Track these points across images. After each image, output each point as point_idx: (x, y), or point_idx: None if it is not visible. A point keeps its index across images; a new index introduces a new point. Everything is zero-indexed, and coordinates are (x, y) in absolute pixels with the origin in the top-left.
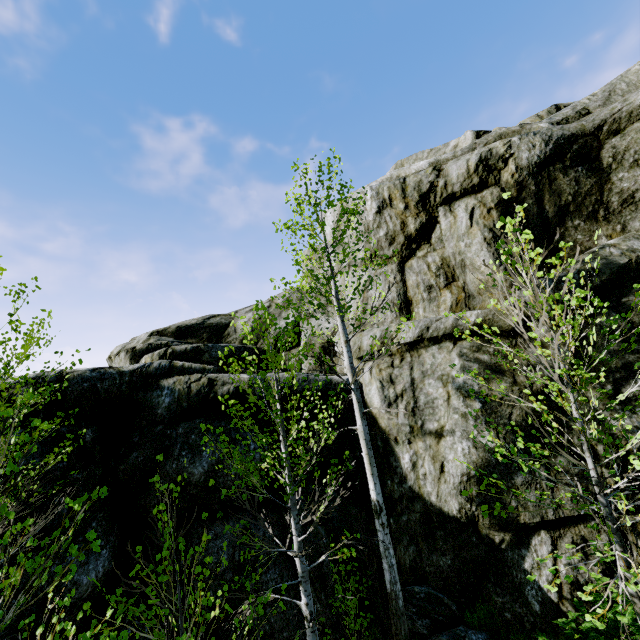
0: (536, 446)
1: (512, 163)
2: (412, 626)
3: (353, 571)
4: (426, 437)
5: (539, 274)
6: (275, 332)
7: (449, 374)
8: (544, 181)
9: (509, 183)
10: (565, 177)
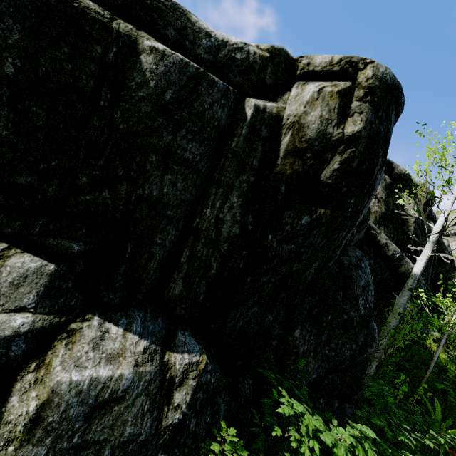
0: None
1: None
2: None
3: None
4: None
5: None
6: None
7: None
8: None
9: None
10: None
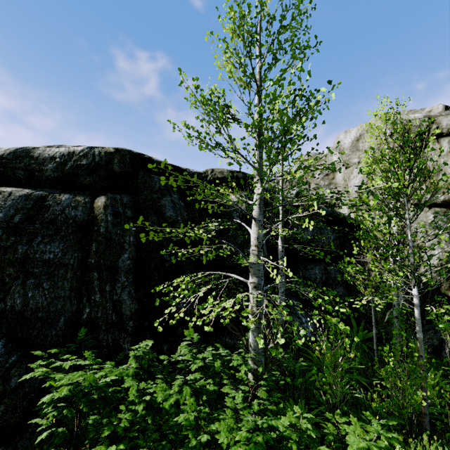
0: None
1: None
2: None
3: None
4: None
5: None
6: None
7: (426, 222)
8: None
9: None
10: None
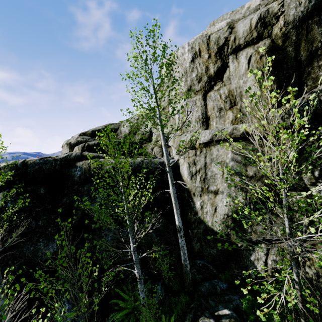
0: (256, 213)
1: (282, 19)
2: (194, 277)
3: (168, 253)
4: (209, 194)
5: (272, 110)
6: (141, 133)
7: (225, 161)
8: (303, 32)
9: (277, 35)
10: (319, 28)
